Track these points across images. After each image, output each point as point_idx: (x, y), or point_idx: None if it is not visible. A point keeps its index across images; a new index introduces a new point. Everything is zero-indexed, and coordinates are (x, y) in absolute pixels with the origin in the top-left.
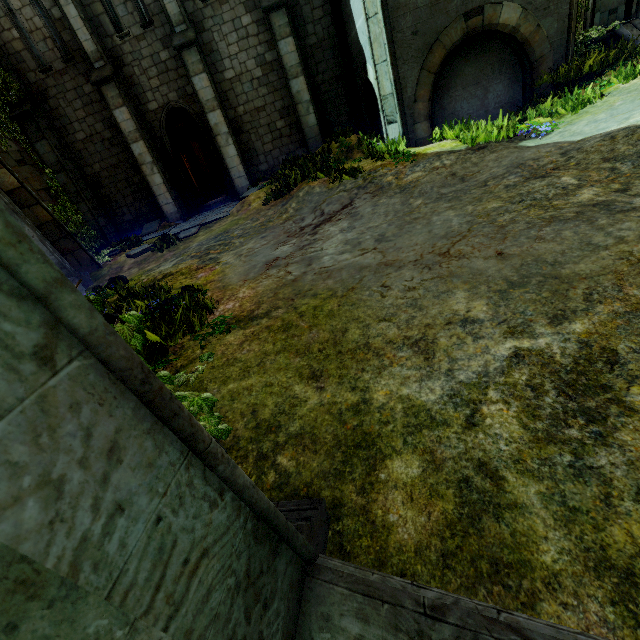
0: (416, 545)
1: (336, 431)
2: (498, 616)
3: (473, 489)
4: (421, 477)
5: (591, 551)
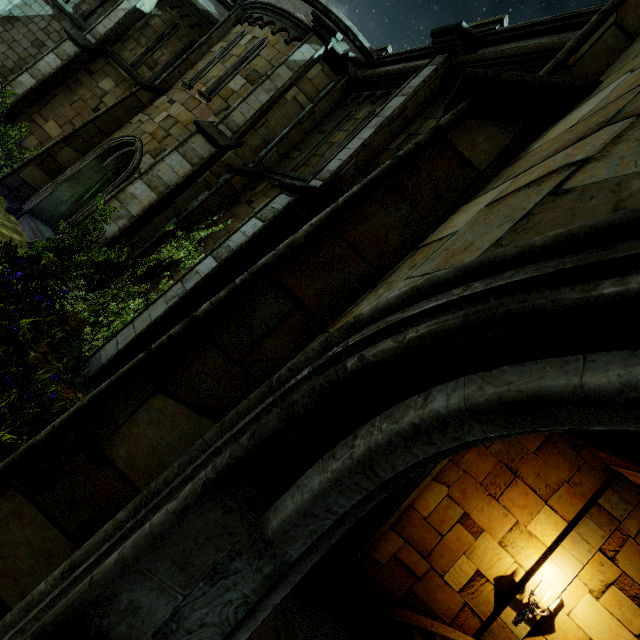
0: (21, 238)
1: (1, 237)
2: (37, 229)
3: (3, 225)
4: (5, 230)
5: (7, 221)
